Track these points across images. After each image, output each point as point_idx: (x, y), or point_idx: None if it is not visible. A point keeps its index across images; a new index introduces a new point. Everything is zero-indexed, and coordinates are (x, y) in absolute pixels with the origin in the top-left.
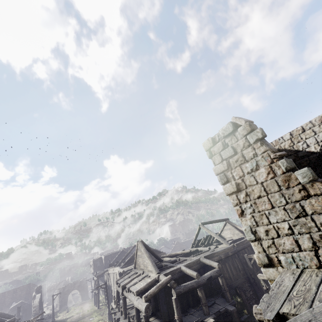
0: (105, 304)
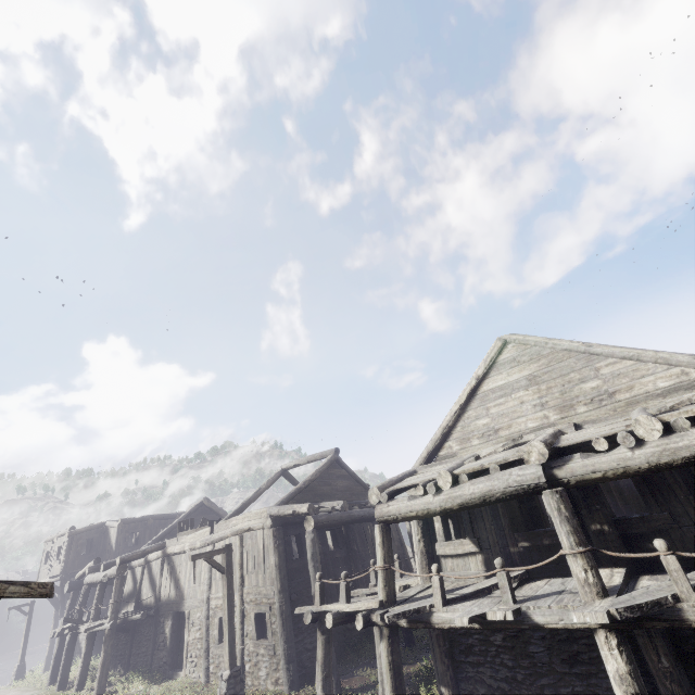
0: (140, 672)
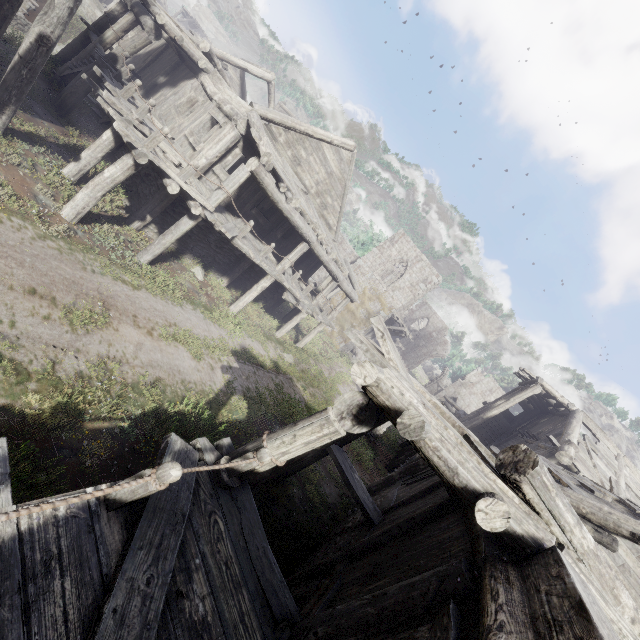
0: None
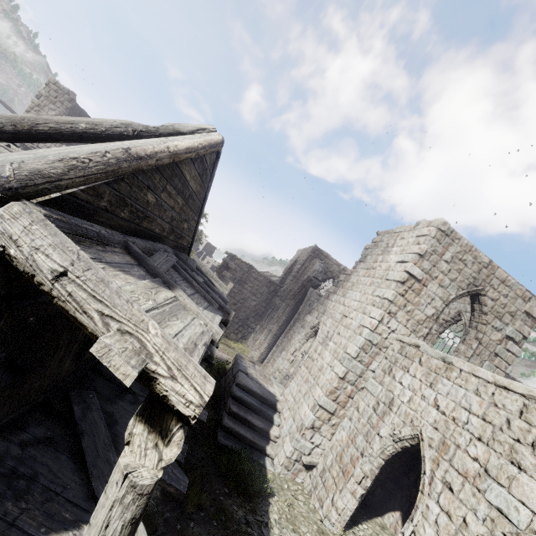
0: None
